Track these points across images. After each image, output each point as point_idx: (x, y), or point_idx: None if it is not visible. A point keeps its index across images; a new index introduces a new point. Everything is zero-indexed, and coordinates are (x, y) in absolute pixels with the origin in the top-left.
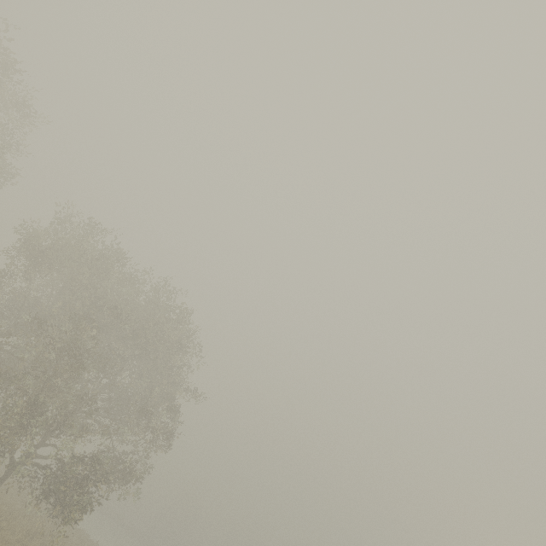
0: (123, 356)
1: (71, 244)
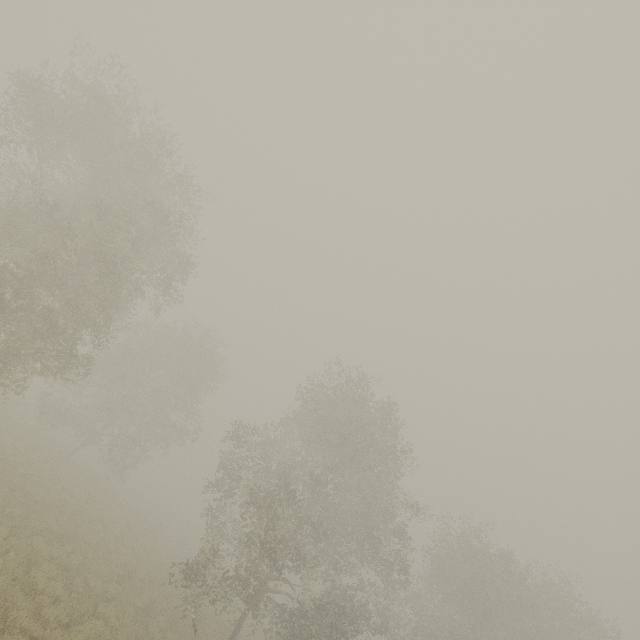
0: None
1: (504, 592)
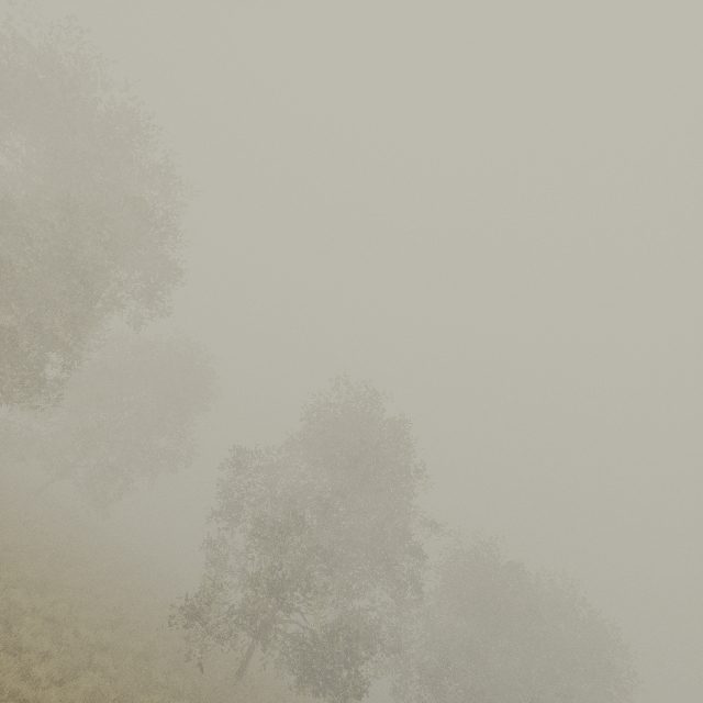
0: (578, 696)
1: (514, 603)
